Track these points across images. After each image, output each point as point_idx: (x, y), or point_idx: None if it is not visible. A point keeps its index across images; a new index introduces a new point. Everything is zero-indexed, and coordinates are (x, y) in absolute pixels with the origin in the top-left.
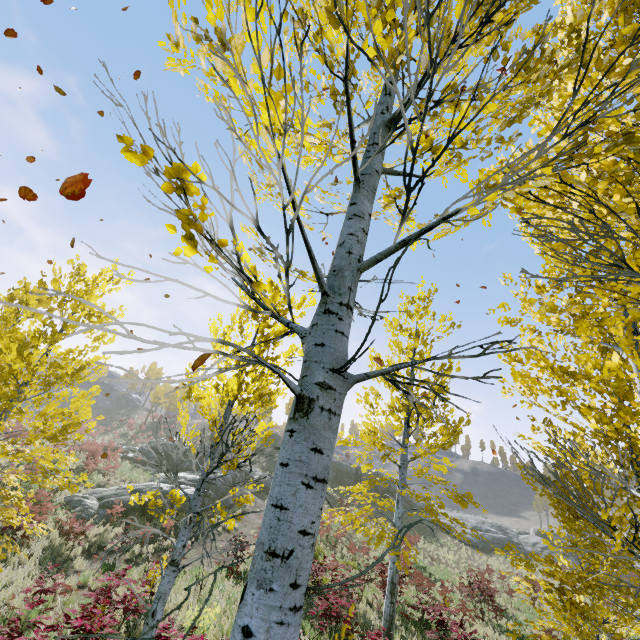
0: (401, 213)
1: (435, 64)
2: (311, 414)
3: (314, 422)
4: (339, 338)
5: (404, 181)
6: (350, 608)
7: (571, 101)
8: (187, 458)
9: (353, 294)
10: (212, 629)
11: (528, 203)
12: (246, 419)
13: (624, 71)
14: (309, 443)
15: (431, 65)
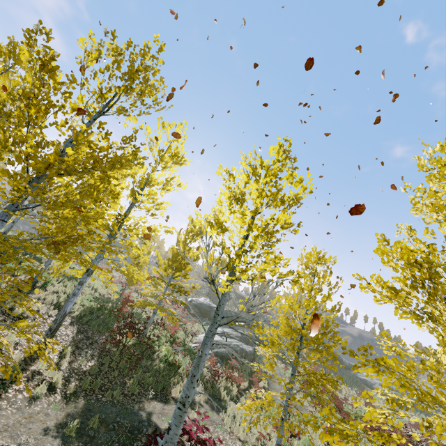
0: None
1: None
2: None
3: None
4: None
5: None
6: None
7: None
8: None
9: None
10: None
11: None
12: None
13: None
14: None
15: None
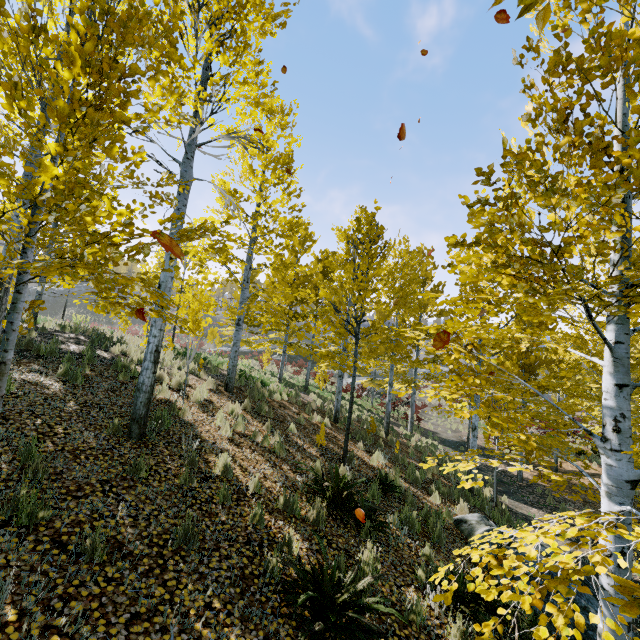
0: None
1: None
2: None
3: None
4: None
5: None
6: None
7: None
8: None
9: None
10: None
11: None
12: None
13: None
14: None
15: None
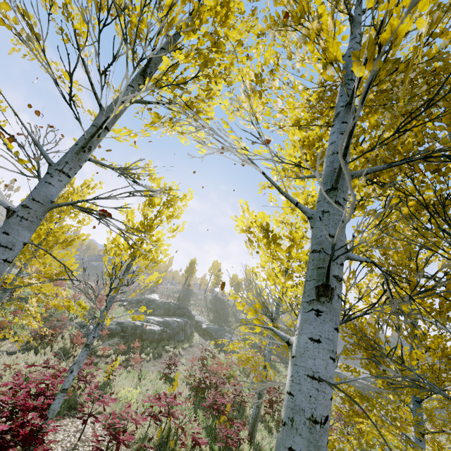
0: (76, 119)
1: (37, 38)
2: (11, 218)
3: (10, 221)
4: (46, 185)
5: (65, 101)
6: (227, 405)
7: (127, 49)
8: (158, 308)
9: (69, 165)
10: (135, 402)
11: (230, 116)
12: (121, 262)
13: (273, 24)
14: (3, 230)
15: (37, 39)
